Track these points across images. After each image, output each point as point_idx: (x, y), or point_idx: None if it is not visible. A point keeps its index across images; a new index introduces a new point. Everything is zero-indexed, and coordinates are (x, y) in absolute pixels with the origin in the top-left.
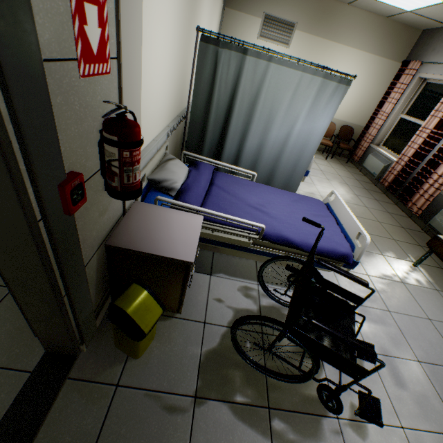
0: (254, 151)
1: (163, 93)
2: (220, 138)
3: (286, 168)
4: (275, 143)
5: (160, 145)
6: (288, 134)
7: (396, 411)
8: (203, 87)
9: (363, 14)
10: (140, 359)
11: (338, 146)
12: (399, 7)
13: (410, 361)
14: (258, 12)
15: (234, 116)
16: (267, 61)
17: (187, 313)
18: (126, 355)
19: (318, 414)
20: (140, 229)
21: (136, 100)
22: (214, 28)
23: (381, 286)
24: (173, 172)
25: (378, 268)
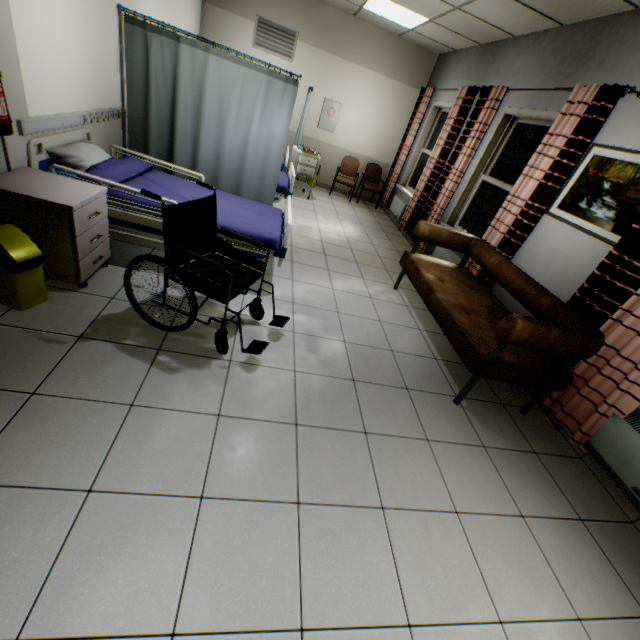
0: (213, 160)
1: (66, 65)
2: (170, 141)
3: (254, 182)
4: (235, 150)
5: (71, 125)
6: (246, 139)
7: (296, 363)
8: (137, 77)
9: (372, 30)
10: (25, 312)
11: (363, 187)
12: (400, 25)
13: (335, 341)
14: (250, 14)
15: (179, 114)
16: (205, 52)
17: (94, 291)
18: (9, 308)
19: (211, 357)
20: (23, 182)
21: (8, 51)
22: (186, 24)
23: (343, 298)
24: (83, 152)
25: (349, 286)
